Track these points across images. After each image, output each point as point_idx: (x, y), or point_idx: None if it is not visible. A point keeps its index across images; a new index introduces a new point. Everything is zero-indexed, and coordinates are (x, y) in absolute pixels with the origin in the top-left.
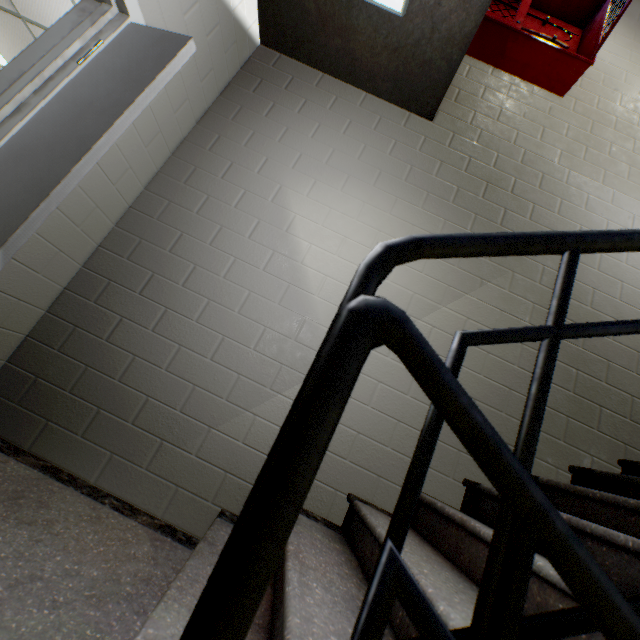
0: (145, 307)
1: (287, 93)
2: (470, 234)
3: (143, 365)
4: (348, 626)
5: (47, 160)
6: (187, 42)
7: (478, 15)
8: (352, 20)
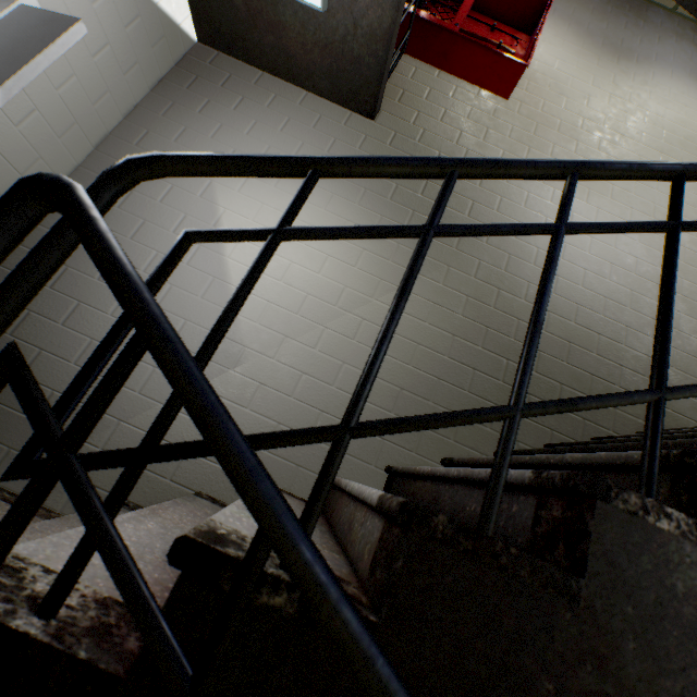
0: (56, 301)
1: (224, 90)
2: (213, 153)
3: (50, 359)
4: (160, 544)
5: None
6: (75, 23)
7: (392, 11)
8: (280, 16)
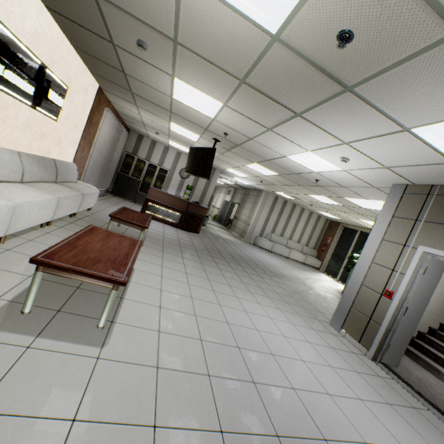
0: None
1: None
2: None
3: None
4: None
5: (420, 305)
6: None
7: None
8: None
